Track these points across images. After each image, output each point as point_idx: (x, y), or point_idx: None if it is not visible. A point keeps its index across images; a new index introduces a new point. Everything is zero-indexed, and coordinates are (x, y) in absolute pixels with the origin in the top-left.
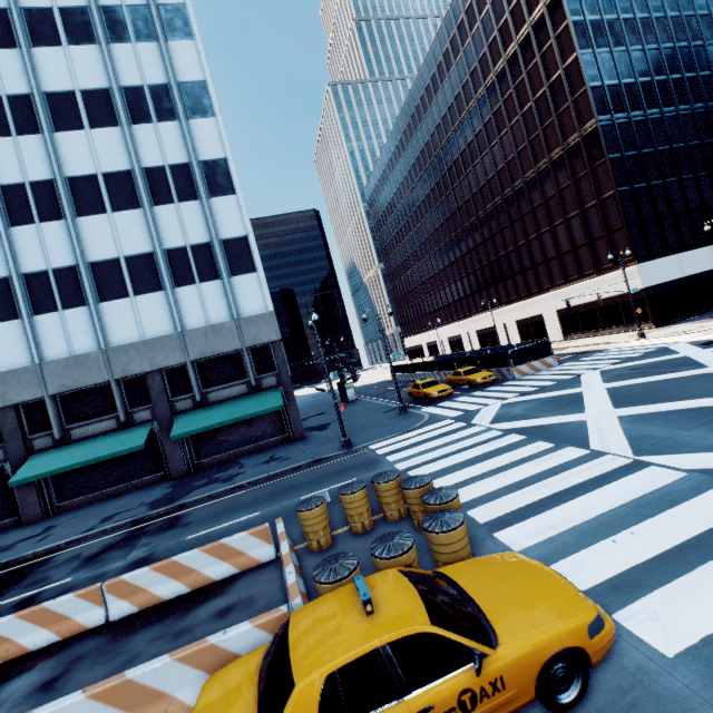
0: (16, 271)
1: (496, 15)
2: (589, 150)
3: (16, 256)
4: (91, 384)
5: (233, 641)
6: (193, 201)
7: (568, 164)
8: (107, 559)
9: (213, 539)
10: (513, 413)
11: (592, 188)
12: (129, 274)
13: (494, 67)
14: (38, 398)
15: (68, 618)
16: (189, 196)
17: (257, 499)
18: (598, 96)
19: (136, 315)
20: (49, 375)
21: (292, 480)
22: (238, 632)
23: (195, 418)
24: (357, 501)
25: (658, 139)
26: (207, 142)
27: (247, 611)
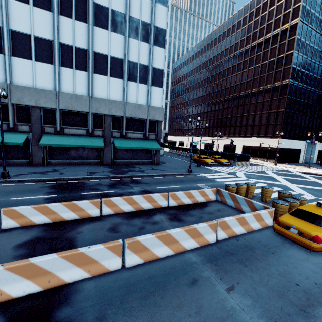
0: (57, 39)
1: (268, 17)
2: (281, 91)
3: (58, 31)
4: (80, 111)
5: (263, 214)
6: (146, 43)
7: (271, 92)
8: (123, 187)
9: (172, 190)
10: (252, 177)
11: (276, 105)
12: (110, 65)
13: (258, 39)
14: (53, 108)
15: (156, 202)
16: (146, 40)
17: (171, 181)
18: (293, 71)
19: (108, 86)
20: (61, 99)
21: (178, 178)
22: (264, 212)
23: (123, 142)
24: (244, 189)
25: (302, 97)
26: (160, 18)
27: (229, 211)
